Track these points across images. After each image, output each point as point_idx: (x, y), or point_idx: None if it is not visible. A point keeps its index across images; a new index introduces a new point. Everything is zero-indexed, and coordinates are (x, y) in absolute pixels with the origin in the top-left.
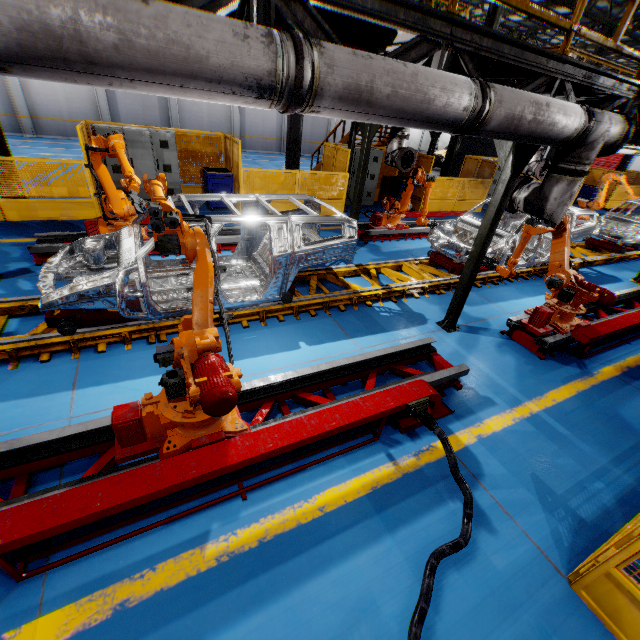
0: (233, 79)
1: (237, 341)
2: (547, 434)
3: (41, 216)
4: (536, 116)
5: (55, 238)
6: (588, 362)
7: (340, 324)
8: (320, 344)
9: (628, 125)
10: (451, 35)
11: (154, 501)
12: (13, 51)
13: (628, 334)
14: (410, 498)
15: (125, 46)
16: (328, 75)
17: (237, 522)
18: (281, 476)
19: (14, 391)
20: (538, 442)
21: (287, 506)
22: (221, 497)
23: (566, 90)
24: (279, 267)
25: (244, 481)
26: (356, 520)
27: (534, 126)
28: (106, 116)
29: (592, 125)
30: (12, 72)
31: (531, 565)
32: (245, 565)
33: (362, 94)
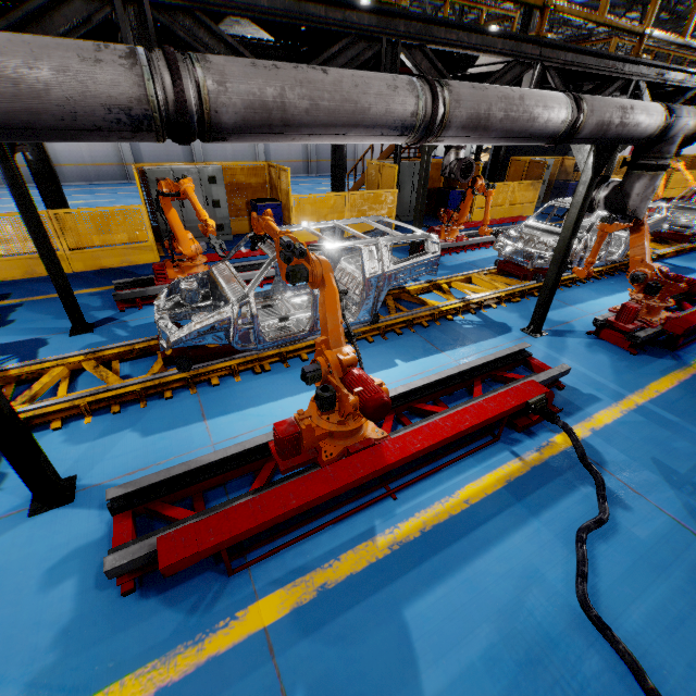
0: (385, 123)
1: None
2: (657, 422)
3: (103, 264)
4: (622, 120)
5: (130, 284)
6: (681, 353)
7: (428, 340)
8: (415, 360)
9: None
10: (540, 55)
11: (316, 506)
12: (237, 124)
13: None
14: (544, 487)
15: (313, 109)
16: (456, 109)
17: (395, 518)
18: (421, 477)
19: (153, 426)
20: (650, 430)
21: (435, 502)
22: (375, 498)
23: (641, 89)
24: (371, 288)
25: (389, 484)
26: (501, 508)
27: (620, 129)
28: (128, 156)
29: (671, 121)
30: (227, 140)
31: (670, 533)
32: (415, 551)
33: (480, 121)
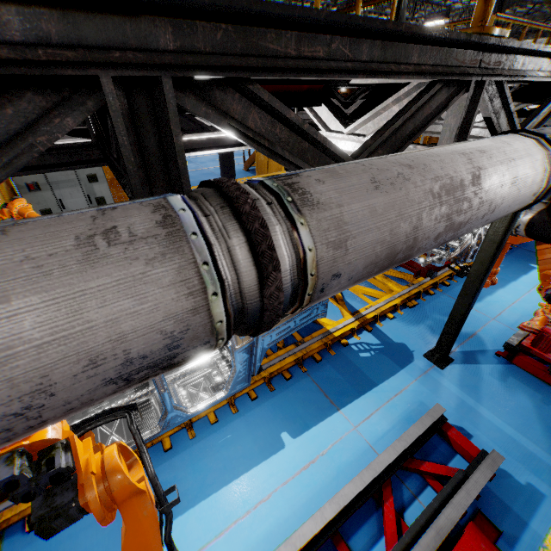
0: (84, 401)
1: (206, 453)
2: None
3: None
4: None
5: None
6: None
7: (321, 386)
8: (306, 431)
9: None
10: (479, 65)
11: None
12: None
13: None
14: None
15: None
16: (334, 263)
17: None
18: None
19: None
20: None
21: None
22: None
23: None
24: (243, 358)
25: None
26: None
27: None
28: None
29: None
30: None
31: None
32: None
33: (396, 255)
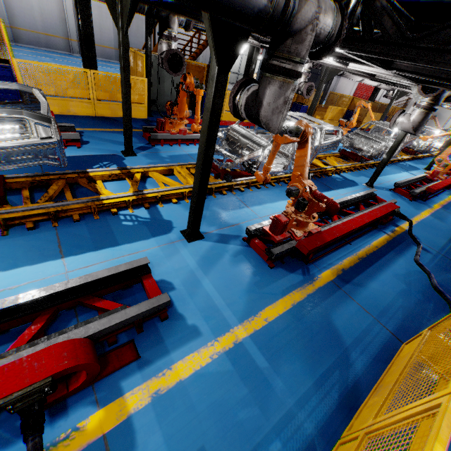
0: None
1: None
2: (242, 372)
3: None
4: None
5: None
6: (312, 267)
7: (61, 239)
8: (11, 269)
9: (343, 18)
10: None
11: None
12: None
13: (352, 234)
14: None
15: None
16: None
17: None
18: None
19: None
20: (227, 387)
21: None
22: None
23: None
24: None
25: None
26: None
27: None
28: None
29: (294, 1)
30: None
31: None
32: None
33: None
